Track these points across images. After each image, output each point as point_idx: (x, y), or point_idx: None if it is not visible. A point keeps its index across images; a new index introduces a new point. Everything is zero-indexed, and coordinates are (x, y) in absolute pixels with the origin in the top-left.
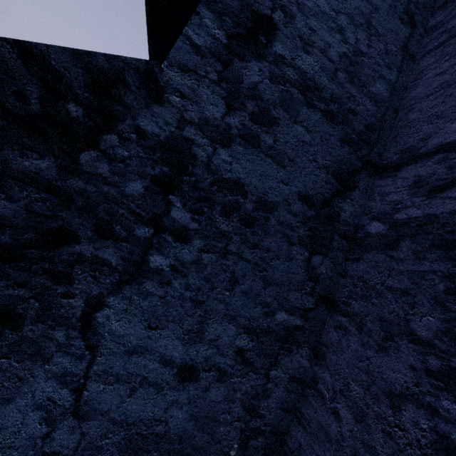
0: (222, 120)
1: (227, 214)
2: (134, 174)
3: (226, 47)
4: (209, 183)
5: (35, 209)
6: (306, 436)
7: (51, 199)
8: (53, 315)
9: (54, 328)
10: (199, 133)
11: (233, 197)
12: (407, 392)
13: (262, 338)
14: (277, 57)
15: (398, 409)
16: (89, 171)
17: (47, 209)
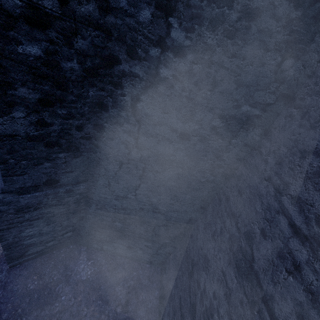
0: None
1: (213, 29)
2: (143, 3)
3: None
4: None
5: (96, 43)
6: (246, 170)
7: (101, 35)
8: (119, 105)
9: (121, 111)
10: None
11: (219, 9)
12: (314, 150)
13: (229, 121)
14: None
15: (304, 158)
16: (115, 7)
17: (101, 42)
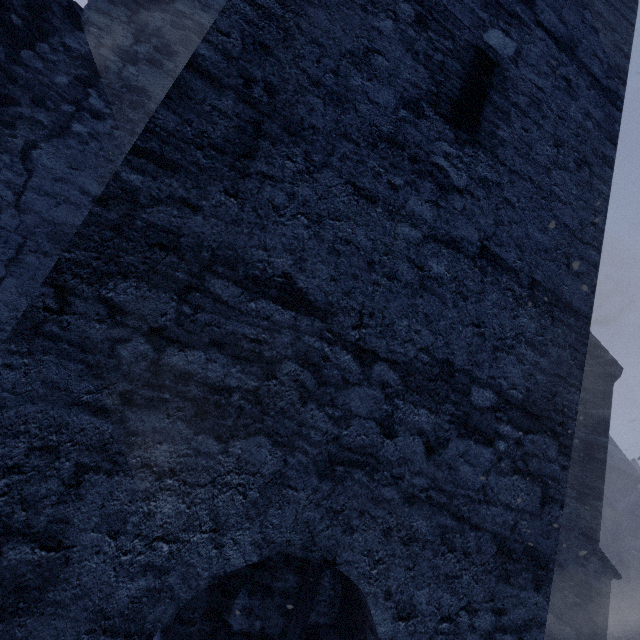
0: (131, 47)
1: (134, 109)
2: (61, 72)
3: (135, 2)
4: (120, 86)
5: None
6: None
7: (1, 74)
8: (2, 146)
9: (3, 154)
10: (113, 54)
11: (139, 98)
12: None
13: None
14: (178, 12)
15: None
16: (29, 65)
17: None
